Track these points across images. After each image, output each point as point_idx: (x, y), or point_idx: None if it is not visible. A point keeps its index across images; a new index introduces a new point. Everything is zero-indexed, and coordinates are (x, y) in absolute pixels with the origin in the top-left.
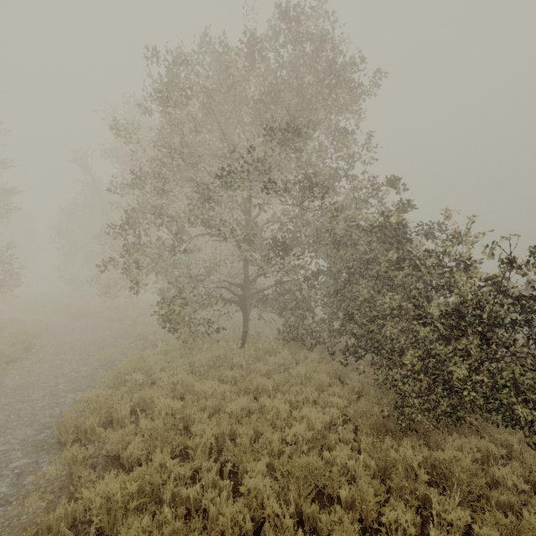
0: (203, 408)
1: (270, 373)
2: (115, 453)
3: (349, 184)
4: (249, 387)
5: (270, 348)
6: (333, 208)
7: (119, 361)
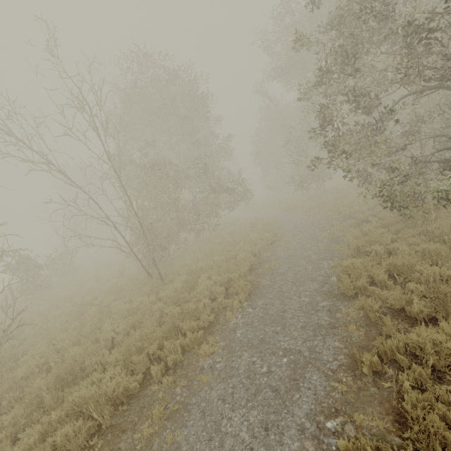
0: None
1: None
2: (397, 307)
3: None
4: None
5: None
6: None
7: (342, 237)
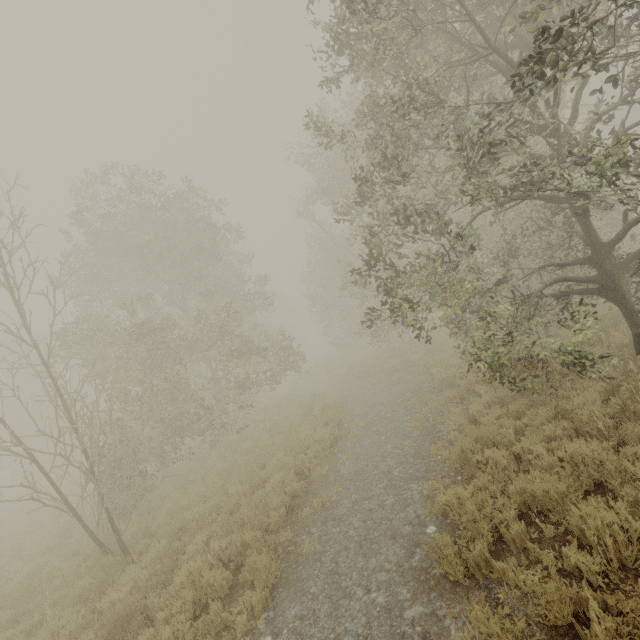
0: None
1: None
2: (560, 622)
3: None
4: None
5: None
6: None
7: (440, 425)
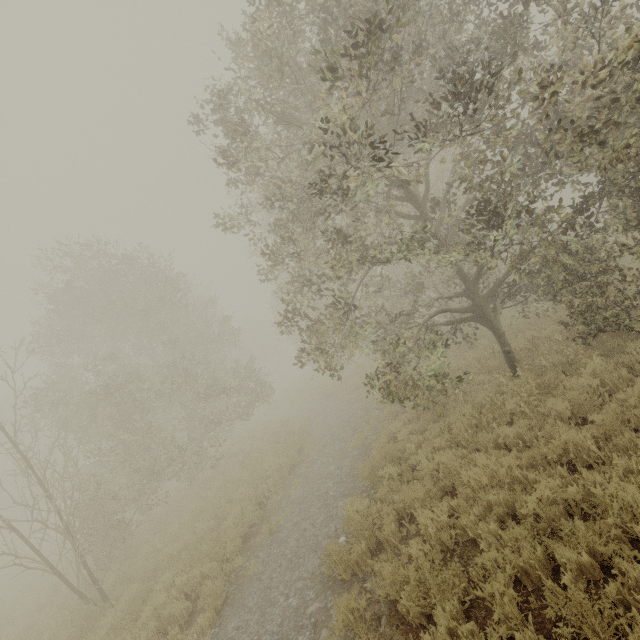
0: (487, 505)
1: (582, 408)
2: (395, 597)
3: (555, 9)
4: (548, 457)
5: (564, 361)
6: (536, 86)
7: (374, 442)
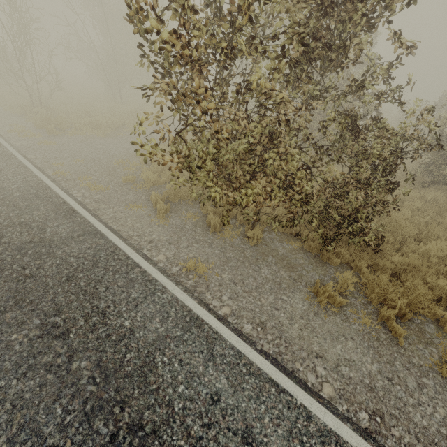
0: None
1: None
2: None
3: None
4: None
5: None
6: None
7: None
